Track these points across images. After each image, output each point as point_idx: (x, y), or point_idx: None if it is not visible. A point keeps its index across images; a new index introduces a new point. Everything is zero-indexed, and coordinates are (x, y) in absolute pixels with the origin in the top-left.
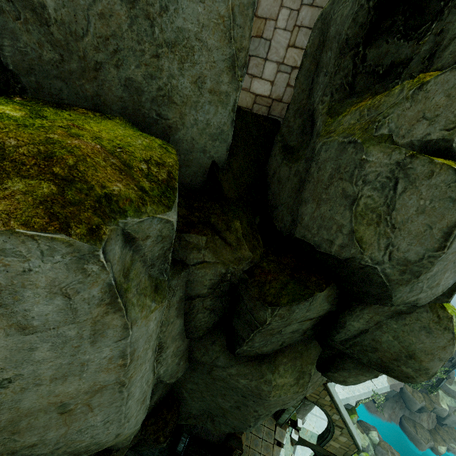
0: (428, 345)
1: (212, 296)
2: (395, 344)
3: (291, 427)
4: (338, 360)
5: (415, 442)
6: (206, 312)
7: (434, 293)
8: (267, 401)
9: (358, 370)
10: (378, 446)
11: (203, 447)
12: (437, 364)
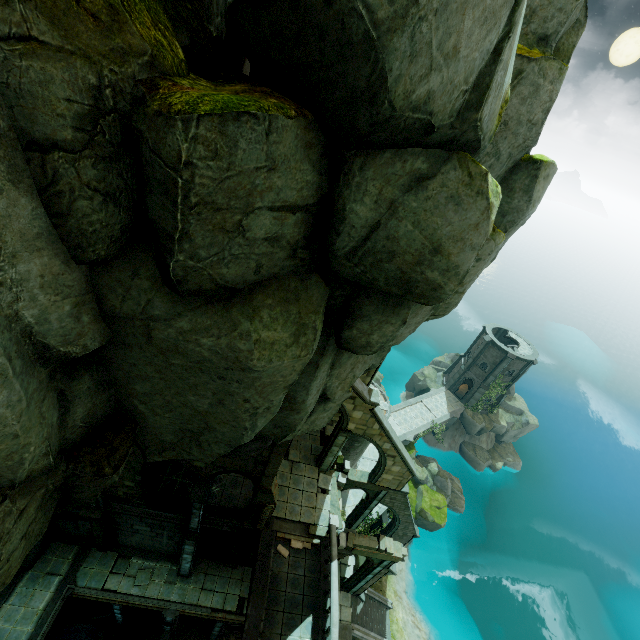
0: (457, 227)
1: (94, 156)
2: (416, 236)
3: (338, 471)
4: (354, 305)
5: (474, 464)
6: (94, 198)
7: (453, 80)
8: (256, 375)
9: (381, 315)
10: (437, 476)
11: (226, 516)
12: (469, 256)
